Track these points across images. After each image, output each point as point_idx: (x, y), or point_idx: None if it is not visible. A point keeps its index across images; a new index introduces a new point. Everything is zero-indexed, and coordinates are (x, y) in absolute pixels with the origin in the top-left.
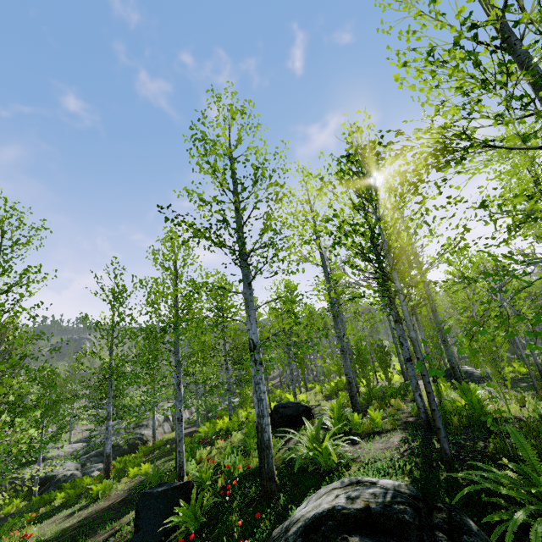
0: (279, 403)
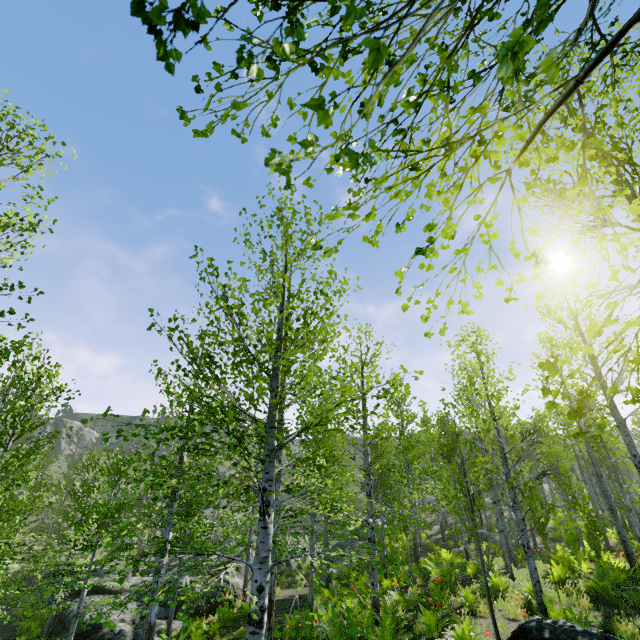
0: (537, 622)
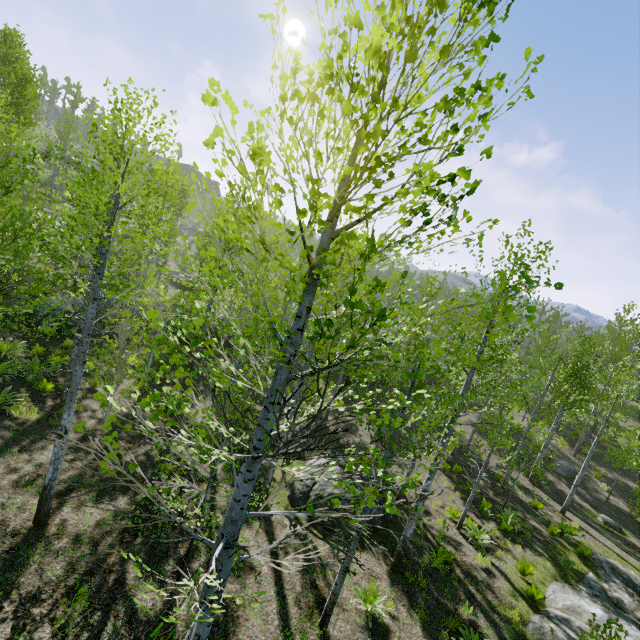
0: None
